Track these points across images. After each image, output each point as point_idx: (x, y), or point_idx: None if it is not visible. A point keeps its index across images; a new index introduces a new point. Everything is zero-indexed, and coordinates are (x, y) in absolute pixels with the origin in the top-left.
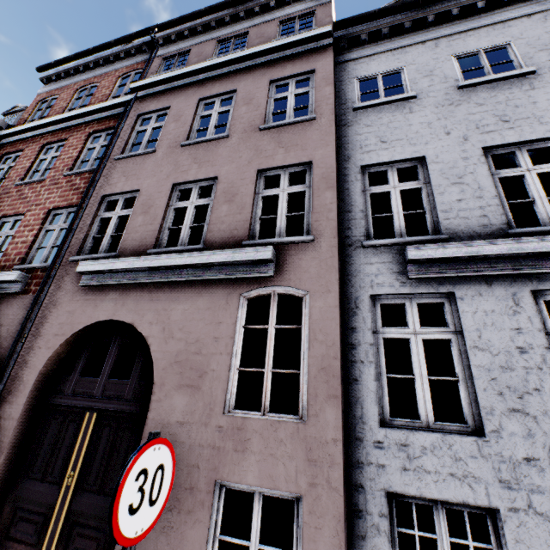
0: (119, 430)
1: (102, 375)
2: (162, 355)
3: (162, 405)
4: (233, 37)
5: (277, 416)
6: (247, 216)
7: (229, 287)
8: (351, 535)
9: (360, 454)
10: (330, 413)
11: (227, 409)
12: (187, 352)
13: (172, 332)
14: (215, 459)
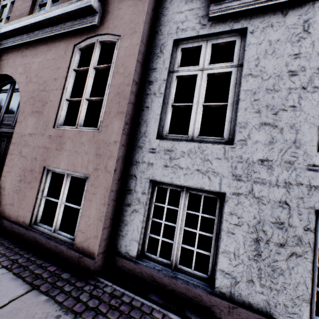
0: (8, 143)
1: (1, 113)
2: (25, 93)
3: (22, 124)
4: None
5: (84, 128)
6: None
7: (68, 41)
8: (122, 203)
9: (138, 156)
10: (116, 124)
11: (56, 125)
12: (38, 90)
13: (31, 78)
14: (45, 154)
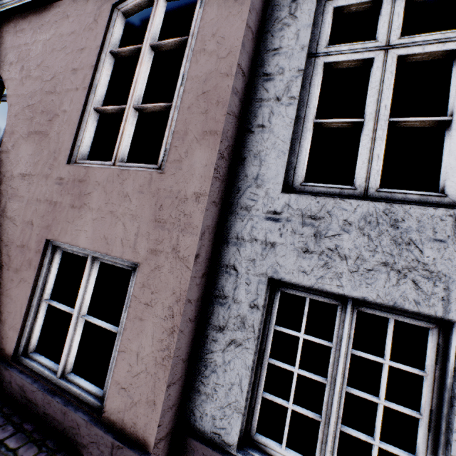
0: None
1: None
2: (17, 99)
3: (9, 156)
4: None
5: (129, 166)
6: None
7: None
8: (206, 324)
9: (242, 227)
10: (200, 158)
11: (74, 159)
12: (41, 93)
13: (30, 70)
14: (49, 216)
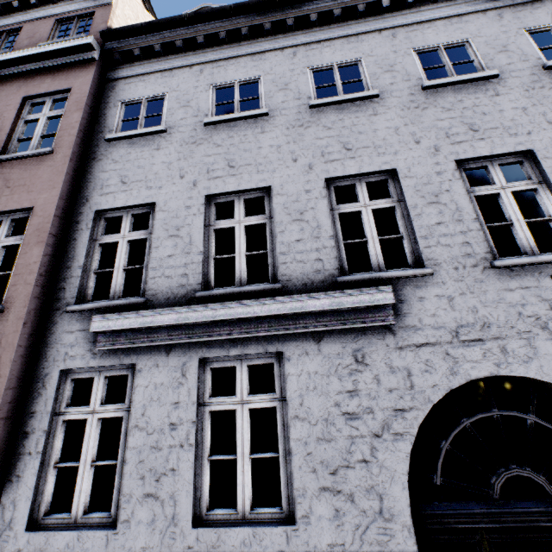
0: None
1: None
2: None
3: None
4: (5, 32)
5: None
6: None
7: None
8: None
9: None
10: None
11: None
12: None
13: None
14: None
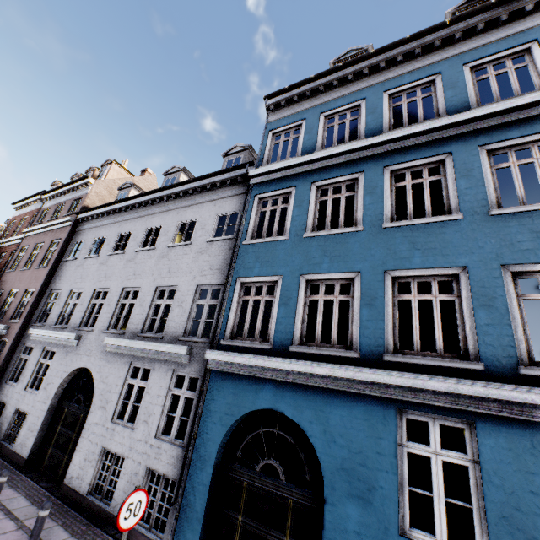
0: None
1: None
2: None
3: None
4: (62, 204)
5: None
6: (15, 309)
7: None
8: None
9: None
10: None
11: None
12: None
13: None
14: None
